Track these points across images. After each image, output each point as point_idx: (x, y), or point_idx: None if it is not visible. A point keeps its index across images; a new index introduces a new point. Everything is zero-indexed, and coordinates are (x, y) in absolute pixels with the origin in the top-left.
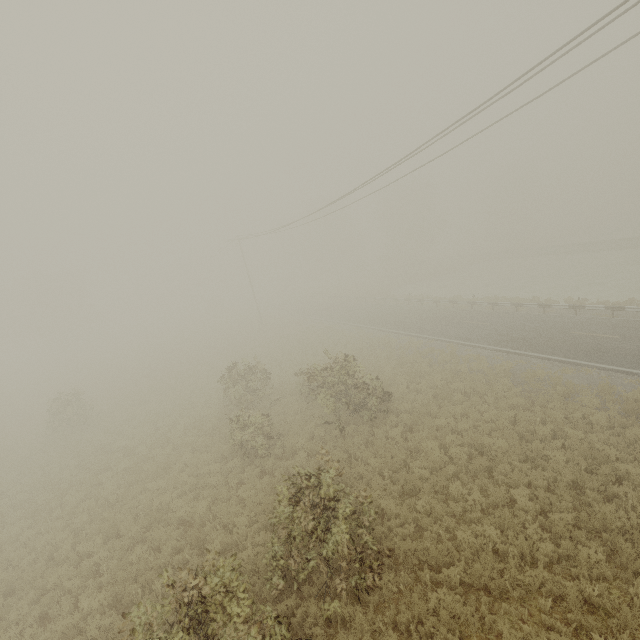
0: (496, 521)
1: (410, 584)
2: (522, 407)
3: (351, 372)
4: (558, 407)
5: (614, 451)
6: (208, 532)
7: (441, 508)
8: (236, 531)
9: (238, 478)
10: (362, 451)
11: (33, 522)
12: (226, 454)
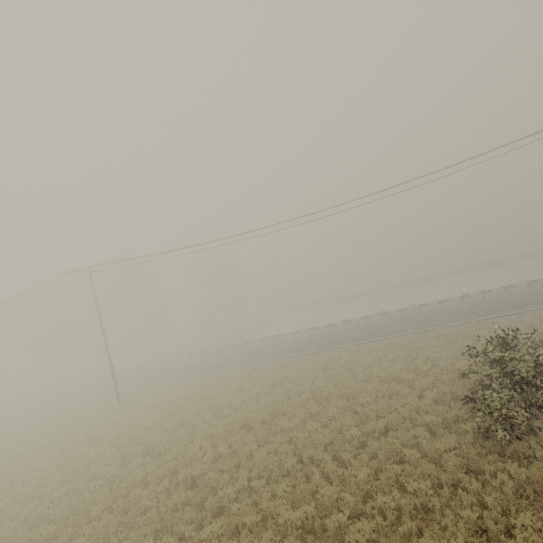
0: None
1: None
2: None
3: None
4: None
5: None
6: None
7: None
8: None
9: None
10: None
11: None
12: None
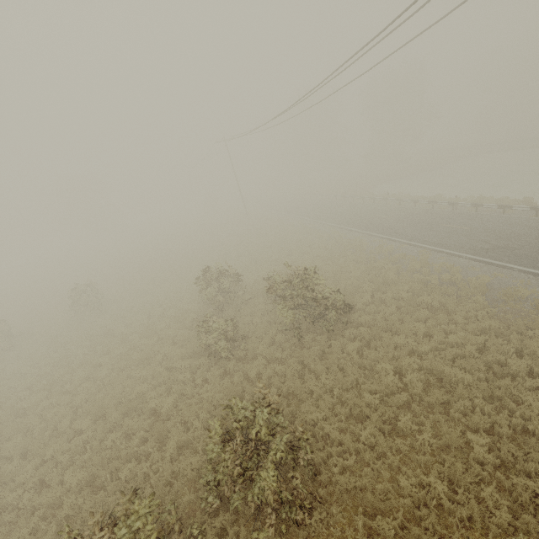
0: (445, 470)
1: (342, 522)
2: (495, 331)
3: (312, 284)
4: None
5: None
6: (169, 429)
7: (386, 445)
8: (192, 431)
9: (204, 376)
10: (316, 363)
11: (50, 393)
12: (197, 350)
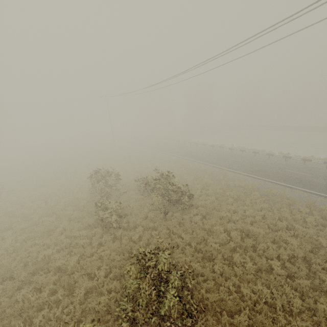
0: (264, 282)
1: (213, 324)
2: (266, 209)
3: (173, 181)
4: (286, 211)
5: (324, 241)
6: (76, 280)
7: (230, 271)
8: (96, 279)
9: (98, 241)
10: (177, 229)
11: None
12: (91, 224)
